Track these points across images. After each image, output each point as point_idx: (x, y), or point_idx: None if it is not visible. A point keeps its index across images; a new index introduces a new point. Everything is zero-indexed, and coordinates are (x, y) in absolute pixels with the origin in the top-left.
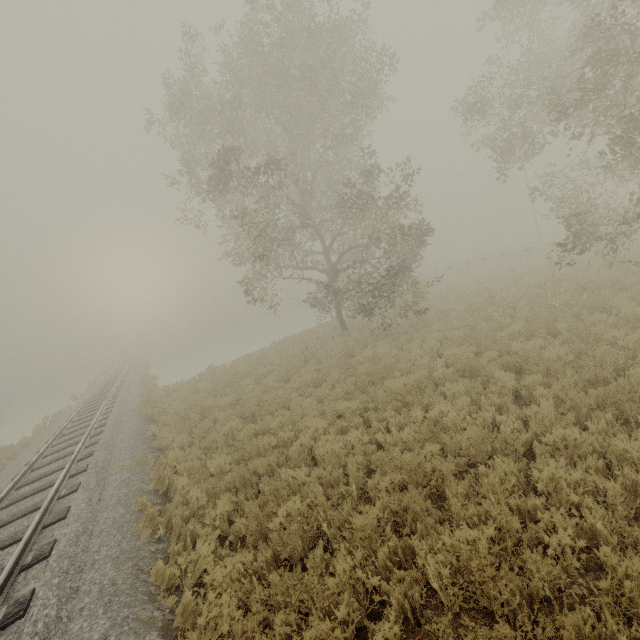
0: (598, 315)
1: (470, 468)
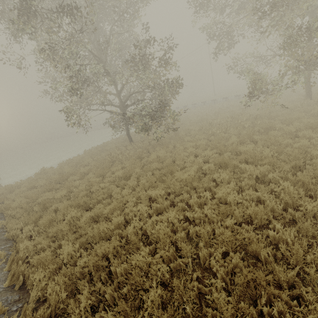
0: (274, 131)
1: (255, 230)
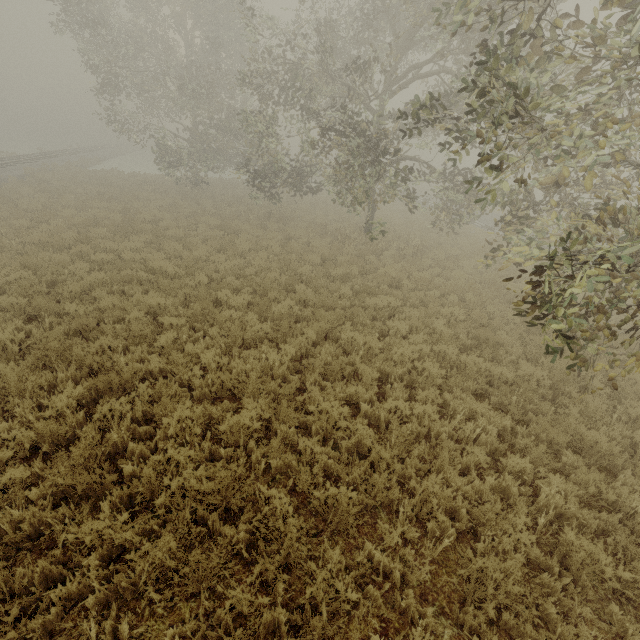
0: (208, 218)
1: None
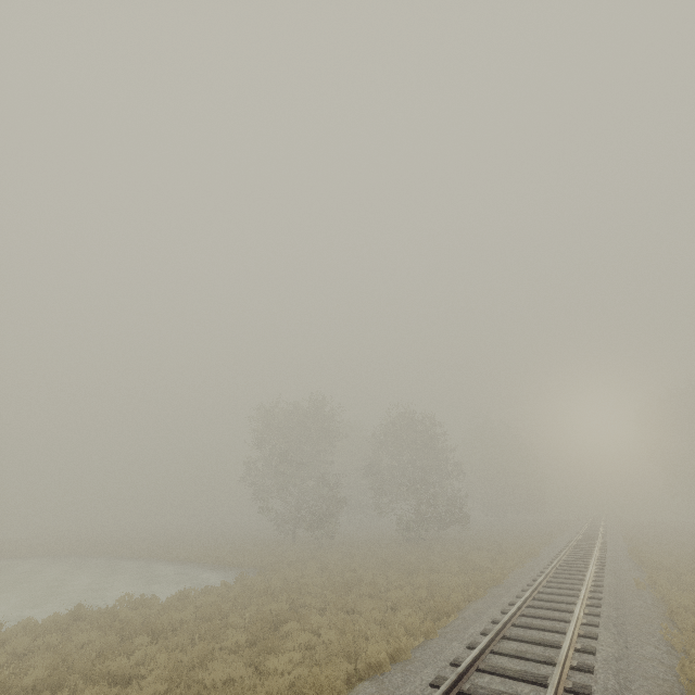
0: None
1: None
